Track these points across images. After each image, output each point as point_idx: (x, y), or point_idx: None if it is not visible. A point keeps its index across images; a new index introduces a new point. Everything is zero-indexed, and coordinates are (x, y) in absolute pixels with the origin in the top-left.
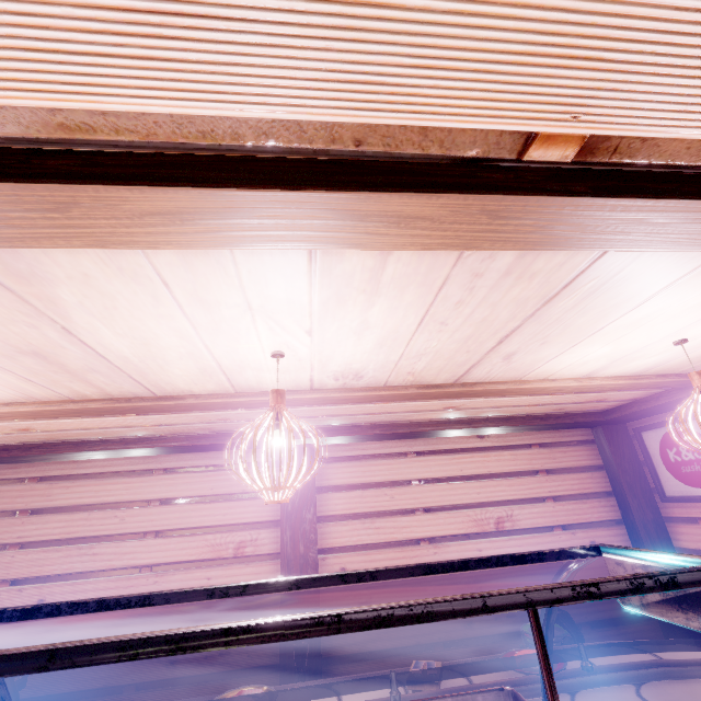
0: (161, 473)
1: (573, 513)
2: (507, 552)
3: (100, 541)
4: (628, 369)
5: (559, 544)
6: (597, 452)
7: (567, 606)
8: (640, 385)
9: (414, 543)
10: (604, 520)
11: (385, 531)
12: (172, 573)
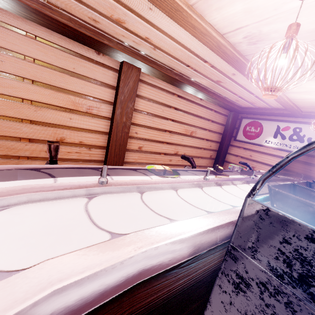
0: (33, 38)
1: (211, 136)
2: (190, 142)
3: None
4: (296, 96)
5: (203, 144)
6: (226, 120)
7: (196, 161)
8: (286, 103)
9: (164, 131)
10: (216, 141)
11: (156, 123)
12: (47, 109)
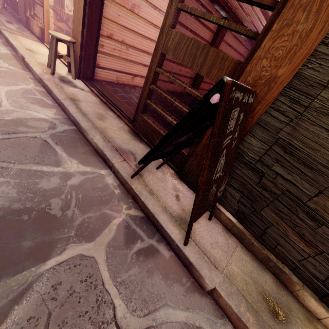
0: (198, 4)
1: None
2: None
3: (177, 24)
4: None
5: None
6: None
7: None
8: None
9: None
10: None
11: None
12: None
